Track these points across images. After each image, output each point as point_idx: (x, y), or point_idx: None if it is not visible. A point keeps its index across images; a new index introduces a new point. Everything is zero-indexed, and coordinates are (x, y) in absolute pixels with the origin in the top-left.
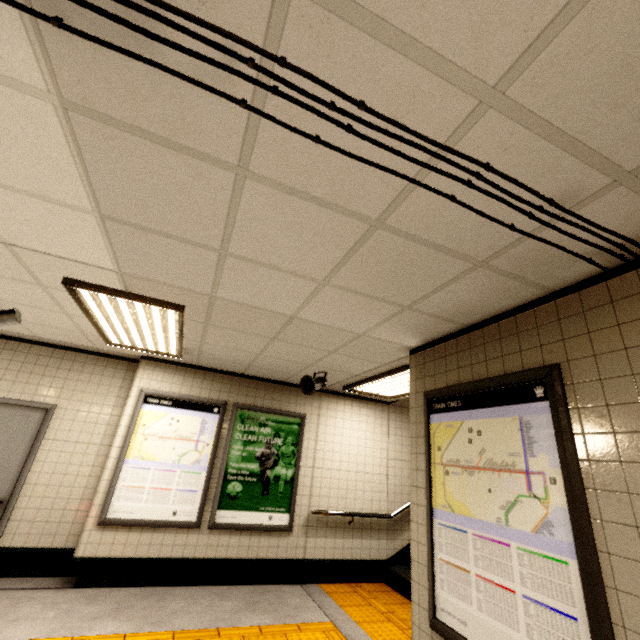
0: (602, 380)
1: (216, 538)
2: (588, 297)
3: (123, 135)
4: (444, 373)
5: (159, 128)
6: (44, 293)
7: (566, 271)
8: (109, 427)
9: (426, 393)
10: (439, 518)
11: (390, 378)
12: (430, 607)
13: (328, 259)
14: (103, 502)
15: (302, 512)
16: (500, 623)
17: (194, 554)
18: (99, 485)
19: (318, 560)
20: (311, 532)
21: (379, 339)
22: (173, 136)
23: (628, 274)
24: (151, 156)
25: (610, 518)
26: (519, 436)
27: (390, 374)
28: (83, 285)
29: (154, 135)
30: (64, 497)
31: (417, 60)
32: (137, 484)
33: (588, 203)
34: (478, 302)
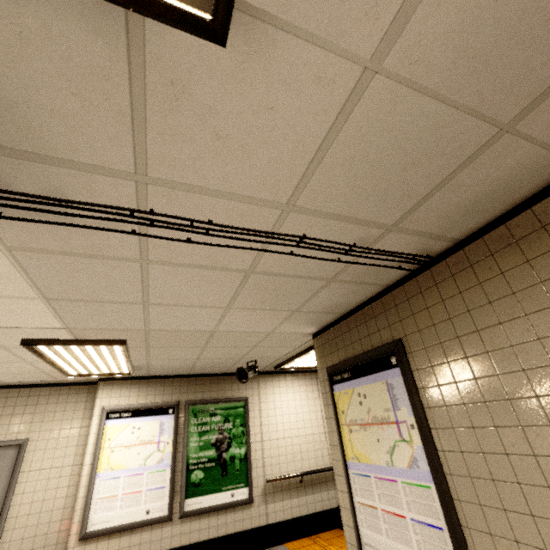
0: (426, 348)
1: (188, 525)
2: (408, 289)
3: (54, 256)
4: (336, 351)
5: (79, 249)
6: (6, 352)
7: (389, 274)
8: (78, 447)
9: (327, 369)
10: (351, 469)
11: (307, 355)
12: (357, 544)
13: (225, 295)
14: (82, 518)
15: (259, 483)
16: (401, 544)
17: (170, 545)
18: (76, 503)
19: (280, 522)
20: (269, 499)
21: (285, 332)
22: (90, 252)
23: (426, 272)
24: (77, 263)
25: (447, 448)
26: (388, 395)
27: (305, 353)
28: (39, 342)
29: (76, 253)
30: (45, 522)
31: (235, 200)
32: (110, 494)
33: (378, 242)
34: (343, 299)
